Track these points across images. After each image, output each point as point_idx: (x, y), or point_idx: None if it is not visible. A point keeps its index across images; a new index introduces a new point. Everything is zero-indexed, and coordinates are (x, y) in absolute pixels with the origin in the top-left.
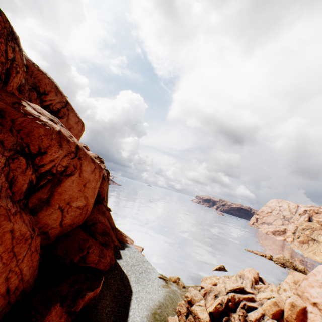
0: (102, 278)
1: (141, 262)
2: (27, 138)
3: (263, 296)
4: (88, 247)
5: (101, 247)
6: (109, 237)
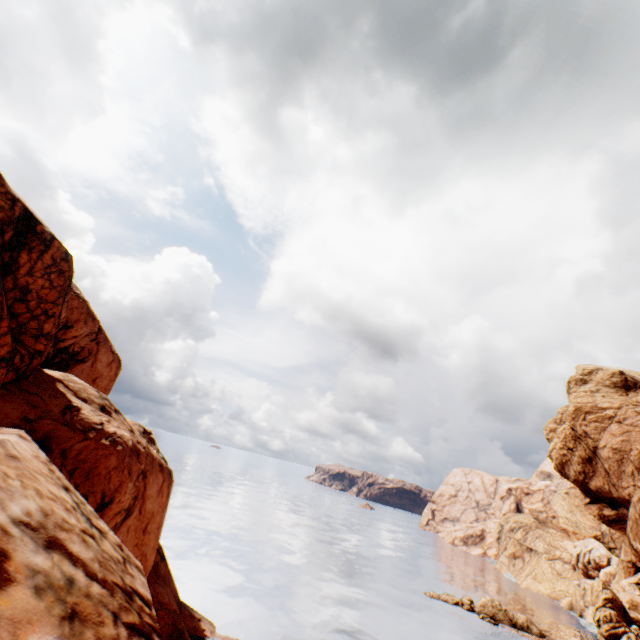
0: None
1: None
2: (86, 482)
3: None
4: None
5: None
6: None
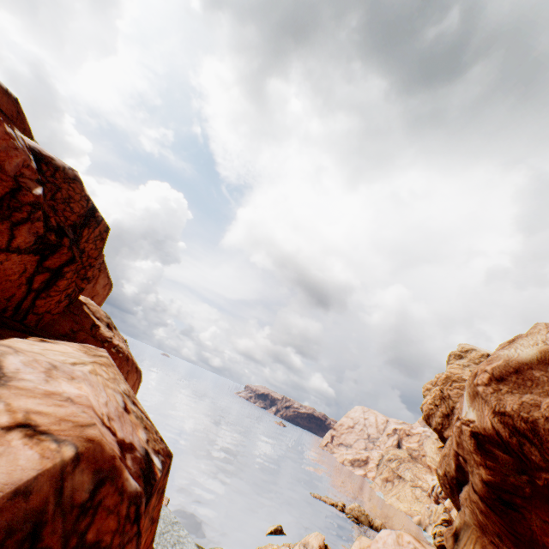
0: None
1: (170, 527)
2: None
3: None
4: None
5: None
6: None
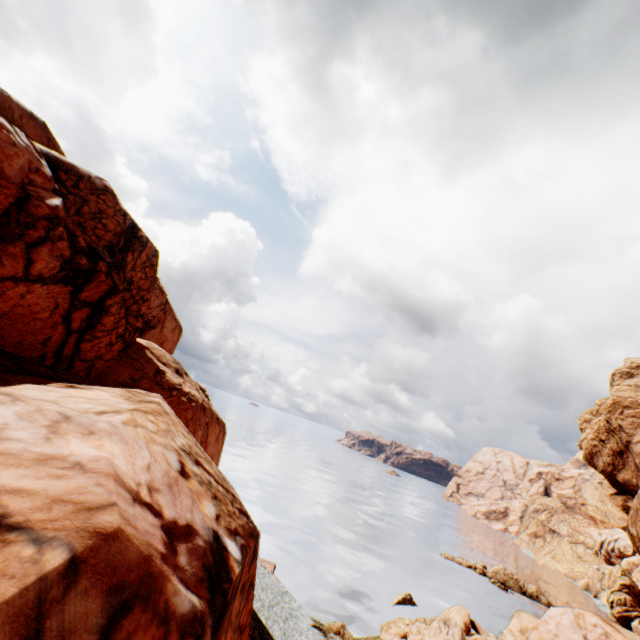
0: None
1: (279, 598)
2: None
3: None
4: None
5: None
6: None
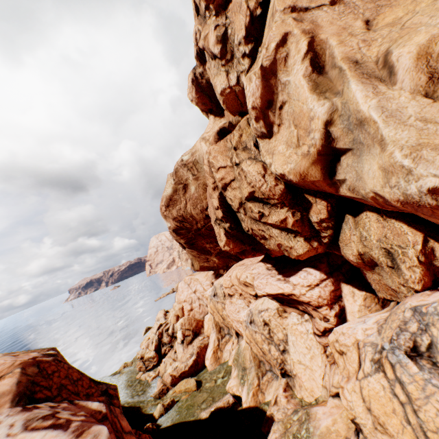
0: None
1: None
2: None
3: (170, 317)
4: None
5: None
6: None
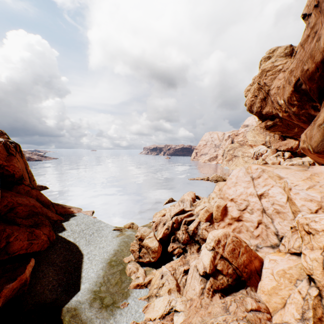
0: (30, 262)
1: (91, 225)
2: None
3: (199, 209)
4: (7, 237)
5: (29, 230)
6: (41, 216)
